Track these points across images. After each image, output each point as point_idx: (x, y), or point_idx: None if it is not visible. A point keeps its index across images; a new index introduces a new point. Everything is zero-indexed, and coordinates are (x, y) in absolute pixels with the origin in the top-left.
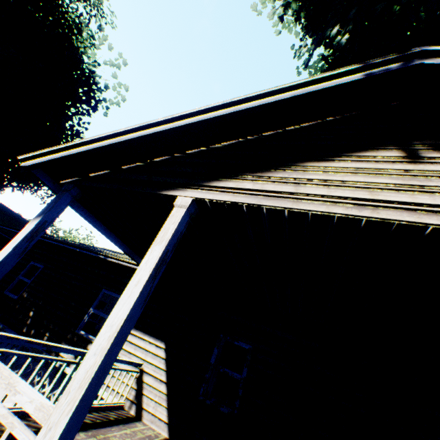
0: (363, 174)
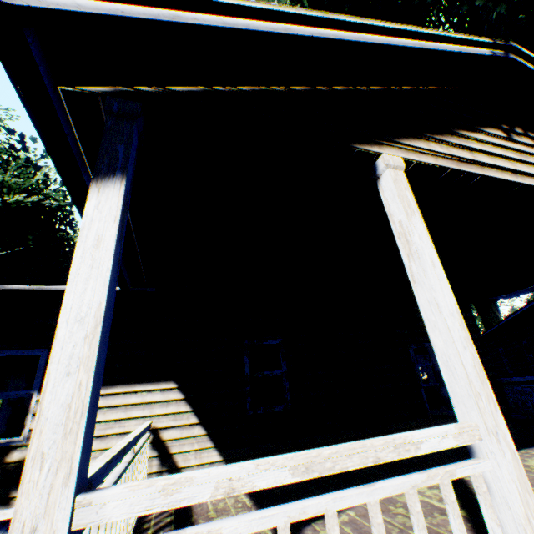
0: (499, 149)
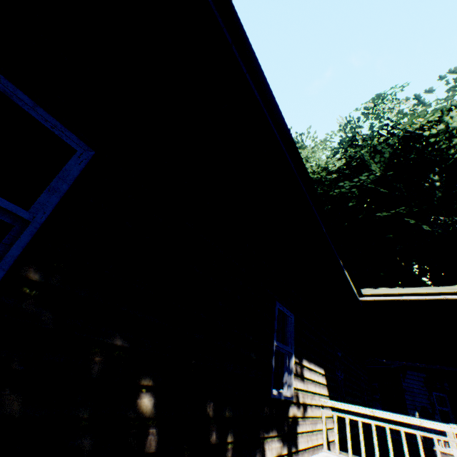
0: None
